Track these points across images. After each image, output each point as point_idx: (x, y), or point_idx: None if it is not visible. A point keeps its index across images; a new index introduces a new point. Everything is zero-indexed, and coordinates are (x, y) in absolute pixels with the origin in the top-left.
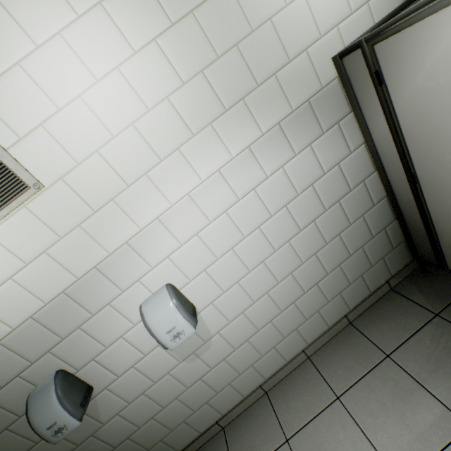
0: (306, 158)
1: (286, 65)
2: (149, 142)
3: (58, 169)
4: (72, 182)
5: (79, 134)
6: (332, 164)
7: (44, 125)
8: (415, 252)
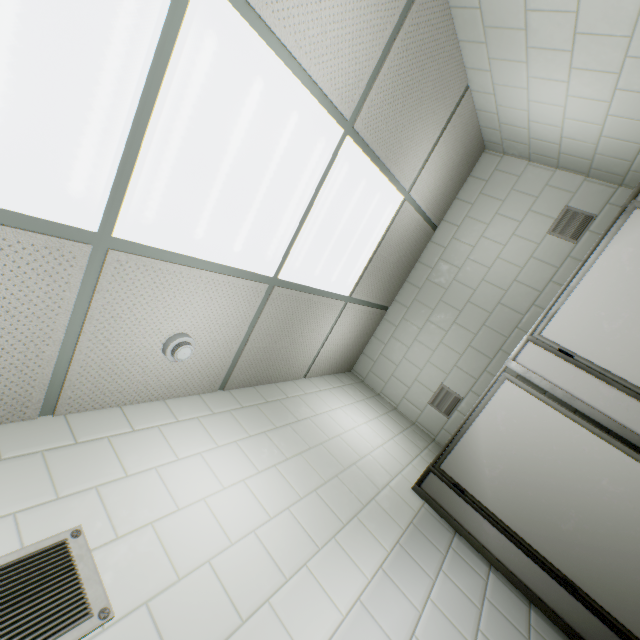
0: (447, 585)
1: (379, 493)
2: (271, 553)
3: (148, 585)
4: (160, 609)
5: (193, 537)
6: (479, 596)
7: (154, 524)
8: None
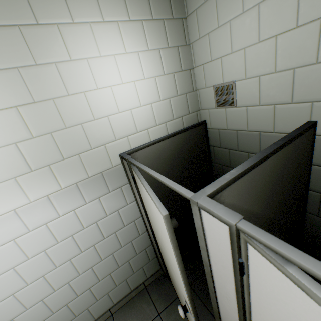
0: (95, 205)
1: (89, 151)
2: None
3: None
4: None
5: None
6: (114, 210)
7: None
8: (160, 265)
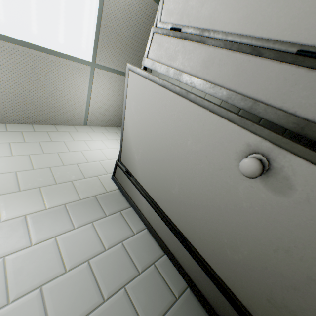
0: (86, 232)
1: (82, 179)
2: None
3: None
4: None
5: None
6: (115, 241)
7: None
8: None
